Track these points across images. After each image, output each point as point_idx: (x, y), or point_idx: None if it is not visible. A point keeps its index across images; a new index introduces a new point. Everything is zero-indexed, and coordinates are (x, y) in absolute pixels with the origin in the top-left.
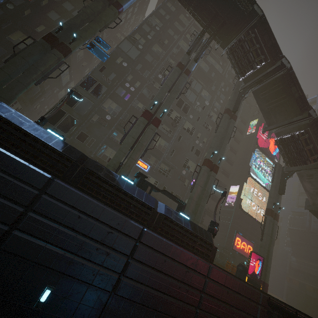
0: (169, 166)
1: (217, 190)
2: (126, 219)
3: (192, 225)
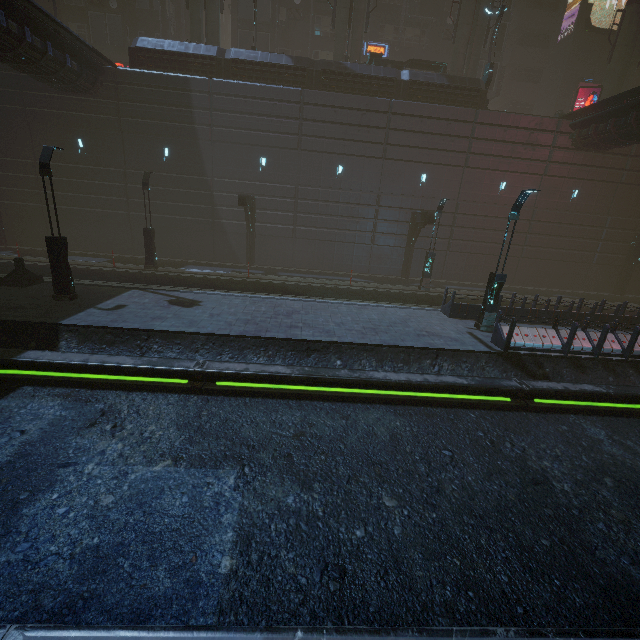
0: (421, 26)
1: (495, 13)
2: (372, 98)
3: (449, 79)
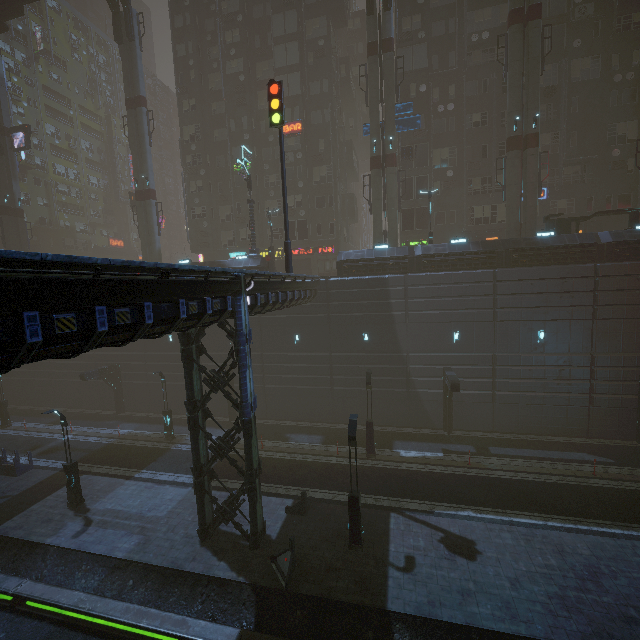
0: (580, 164)
1: None
2: (573, 266)
3: None
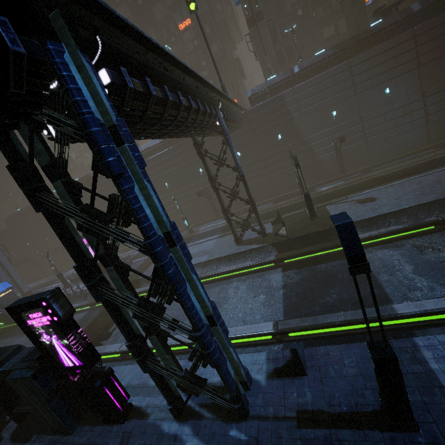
0: None
1: None
2: (398, 36)
3: None
